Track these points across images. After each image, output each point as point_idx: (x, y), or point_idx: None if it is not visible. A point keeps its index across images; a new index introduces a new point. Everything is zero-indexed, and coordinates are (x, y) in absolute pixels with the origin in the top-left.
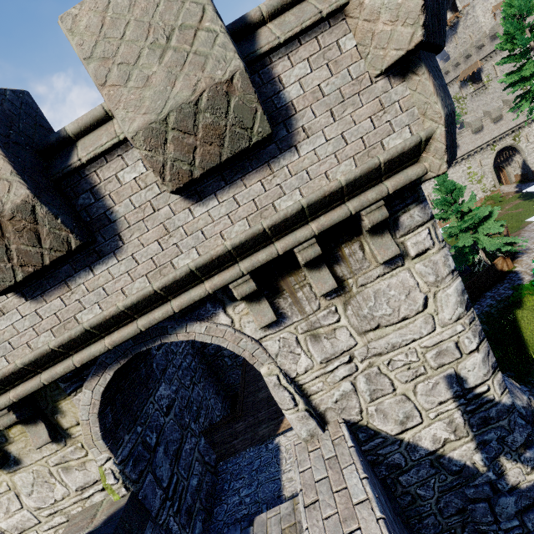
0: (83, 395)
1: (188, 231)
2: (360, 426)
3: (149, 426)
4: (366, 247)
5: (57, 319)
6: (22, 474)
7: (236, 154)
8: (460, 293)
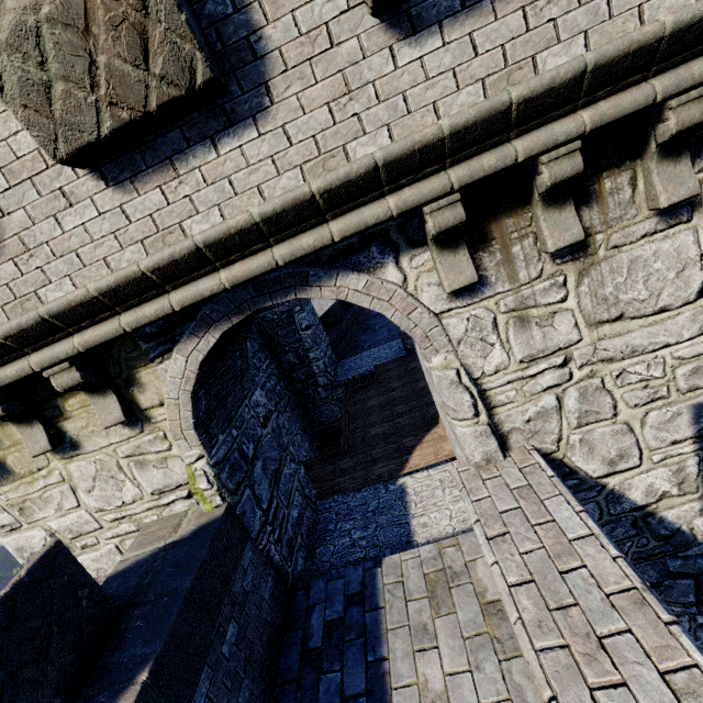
0: (174, 363)
1: (381, 93)
2: (553, 460)
3: (245, 433)
4: (640, 182)
5: (154, 225)
6: (81, 463)
7: None
8: None
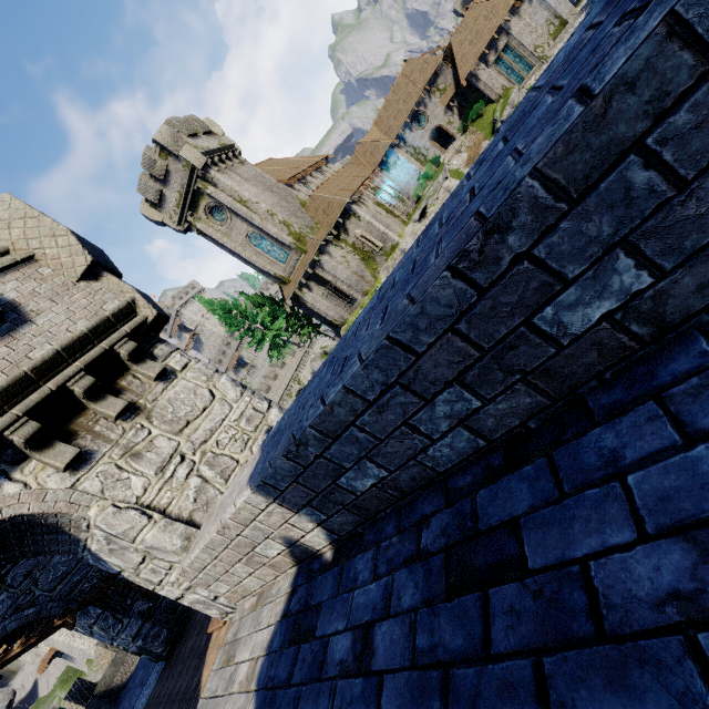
0: None
1: None
2: None
3: None
4: (140, 376)
5: None
6: None
7: None
8: (232, 381)
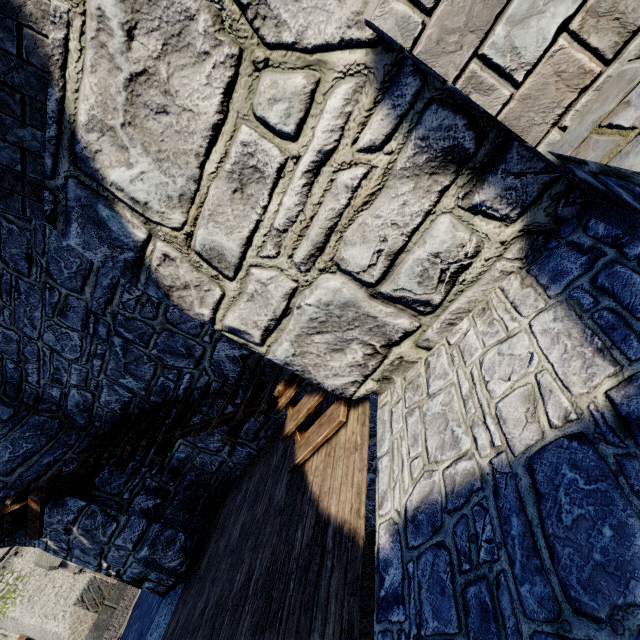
0: None
1: None
2: None
3: None
4: None
5: None
6: None
7: None
8: None
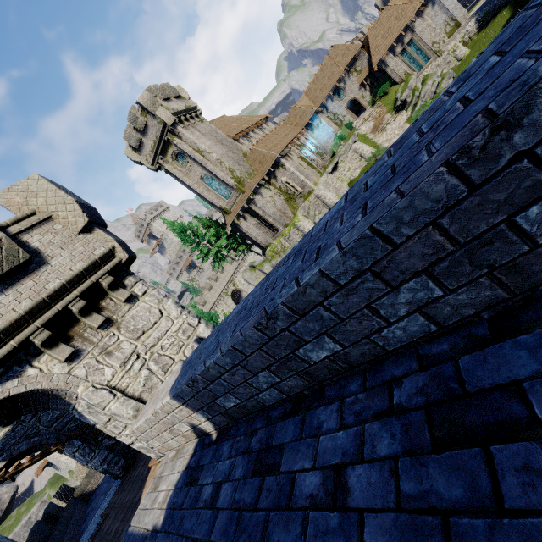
0: None
1: None
2: None
3: None
4: (114, 299)
5: None
6: None
7: (12, 269)
8: (176, 303)
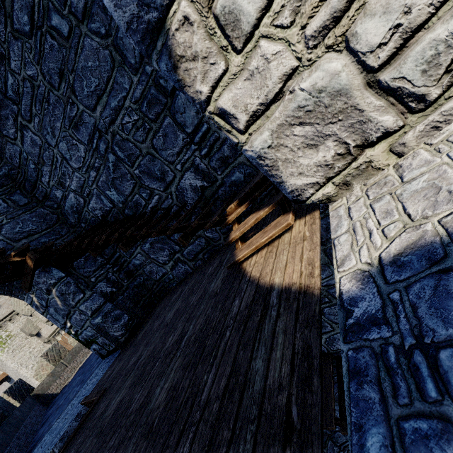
0: None
1: None
2: None
3: None
4: None
5: None
6: None
7: None
8: None
